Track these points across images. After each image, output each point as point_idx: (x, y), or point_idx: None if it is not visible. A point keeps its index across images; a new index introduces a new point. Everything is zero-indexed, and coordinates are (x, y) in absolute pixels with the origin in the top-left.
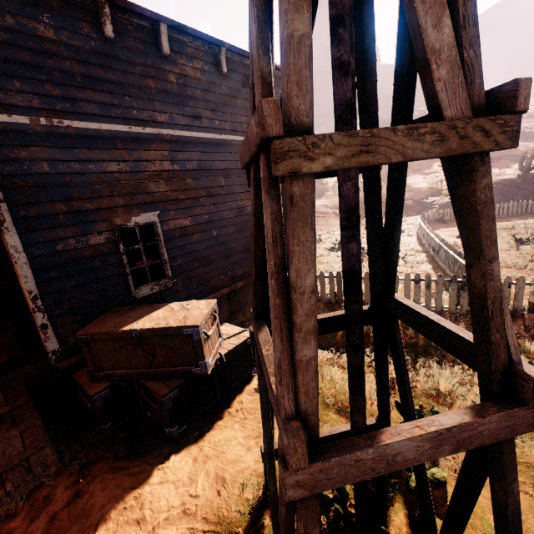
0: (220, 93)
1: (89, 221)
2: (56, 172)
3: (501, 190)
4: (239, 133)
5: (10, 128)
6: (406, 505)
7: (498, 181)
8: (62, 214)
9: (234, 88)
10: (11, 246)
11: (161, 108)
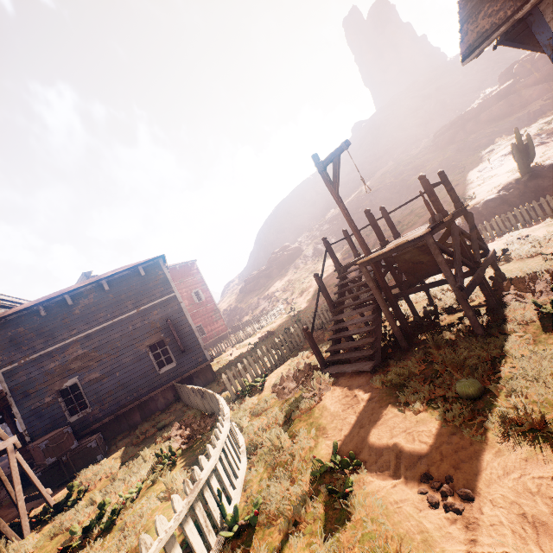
0: (109, 300)
1: (44, 392)
2: (29, 378)
3: (502, 198)
4: (126, 312)
5: (12, 369)
6: (35, 529)
7: (502, 186)
8: (33, 393)
9: (118, 292)
10: (15, 412)
11: (73, 328)
